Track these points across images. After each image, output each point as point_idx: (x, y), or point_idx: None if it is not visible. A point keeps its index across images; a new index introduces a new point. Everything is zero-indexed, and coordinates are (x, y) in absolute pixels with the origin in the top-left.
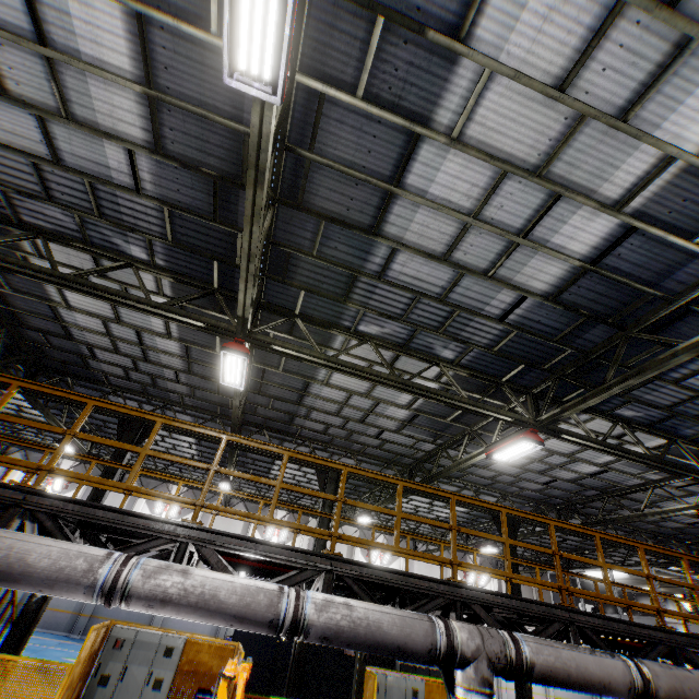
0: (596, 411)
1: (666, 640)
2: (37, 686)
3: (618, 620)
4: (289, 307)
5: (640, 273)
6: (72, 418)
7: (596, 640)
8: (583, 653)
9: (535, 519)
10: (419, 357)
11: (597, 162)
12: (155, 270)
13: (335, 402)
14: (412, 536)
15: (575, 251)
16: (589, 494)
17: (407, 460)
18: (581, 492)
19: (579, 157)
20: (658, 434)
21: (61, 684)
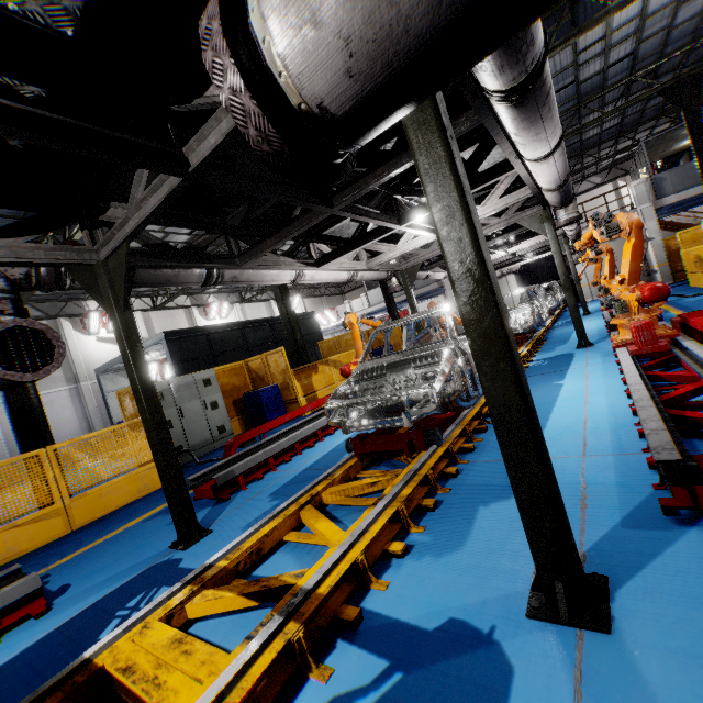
0: None
1: None
2: (141, 442)
3: None
4: None
5: None
6: None
7: None
8: None
9: None
10: None
11: None
12: None
13: None
14: None
15: None
16: None
17: None
18: None
19: None
20: None
21: None
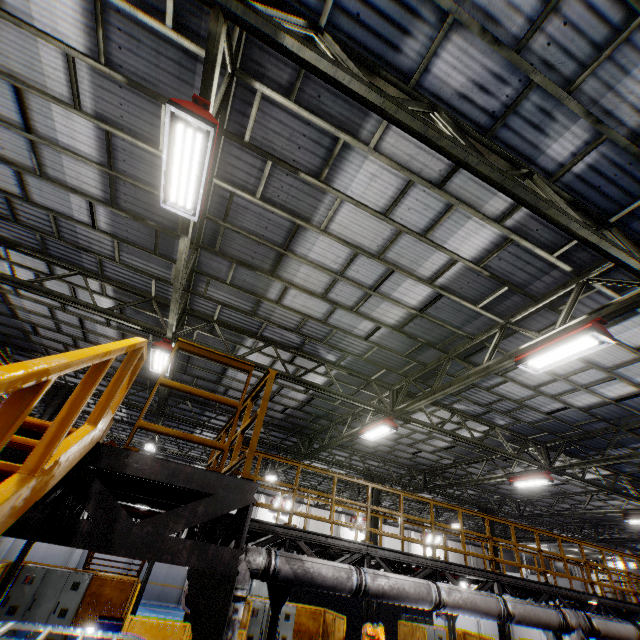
0: (578, 456)
1: (639, 610)
2: None
3: (619, 600)
4: (413, 391)
5: (637, 407)
6: (150, 420)
7: (611, 612)
8: (615, 621)
9: (573, 541)
10: (484, 423)
11: (638, 370)
12: (338, 368)
13: (400, 435)
14: (465, 537)
15: (608, 395)
16: (544, 494)
17: (424, 467)
18: (539, 492)
19: (630, 368)
20: (610, 470)
21: None
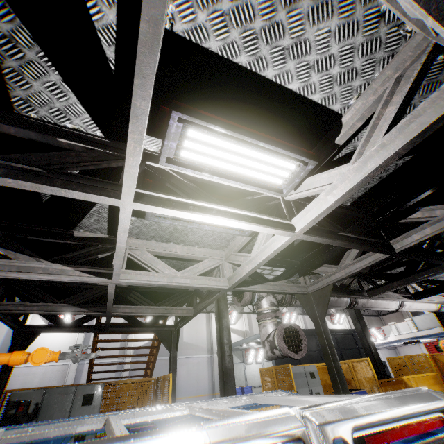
0: None
1: None
2: None
3: None
4: None
5: None
6: None
7: None
8: None
9: None
10: None
11: None
12: None
13: None
14: None
15: None
16: None
17: None
18: None
19: None
20: None
21: None
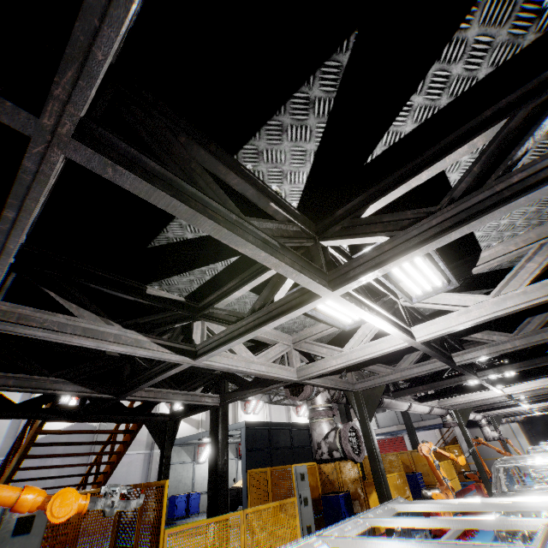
0: None
1: None
2: (285, 523)
3: None
4: None
5: None
6: None
7: None
8: None
9: None
10: None
11: None
12: None
13: None
14: None
15: None
16: None
17: None
18: None
19: None
20: None
21: (297, 515)
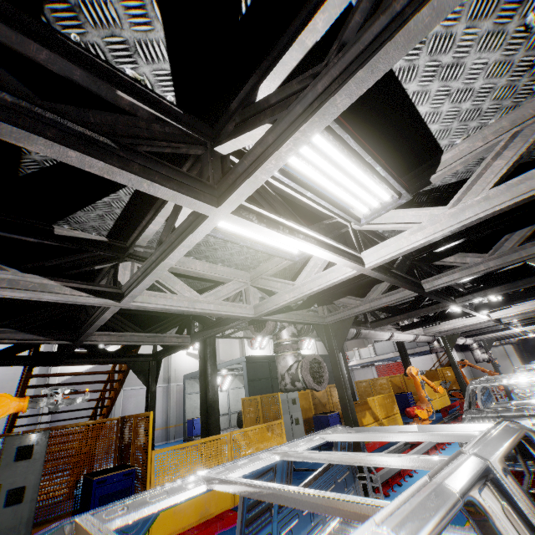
0: None
1: None
2: (272, 441)
3: None
4: None
5: None
6: None
7: None
8: None
9: None
10: None
11: None
12: None
13: None
14: None
15: None
16: None
17: None
18: None
19: None
20: None
21: (283, 433)
